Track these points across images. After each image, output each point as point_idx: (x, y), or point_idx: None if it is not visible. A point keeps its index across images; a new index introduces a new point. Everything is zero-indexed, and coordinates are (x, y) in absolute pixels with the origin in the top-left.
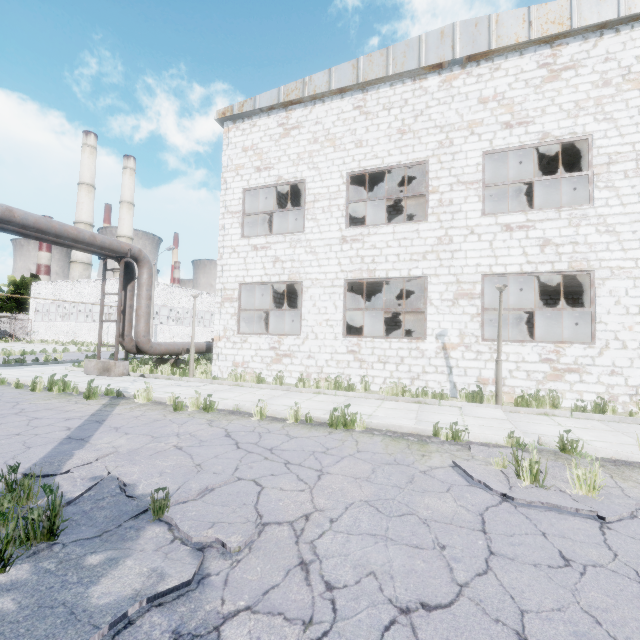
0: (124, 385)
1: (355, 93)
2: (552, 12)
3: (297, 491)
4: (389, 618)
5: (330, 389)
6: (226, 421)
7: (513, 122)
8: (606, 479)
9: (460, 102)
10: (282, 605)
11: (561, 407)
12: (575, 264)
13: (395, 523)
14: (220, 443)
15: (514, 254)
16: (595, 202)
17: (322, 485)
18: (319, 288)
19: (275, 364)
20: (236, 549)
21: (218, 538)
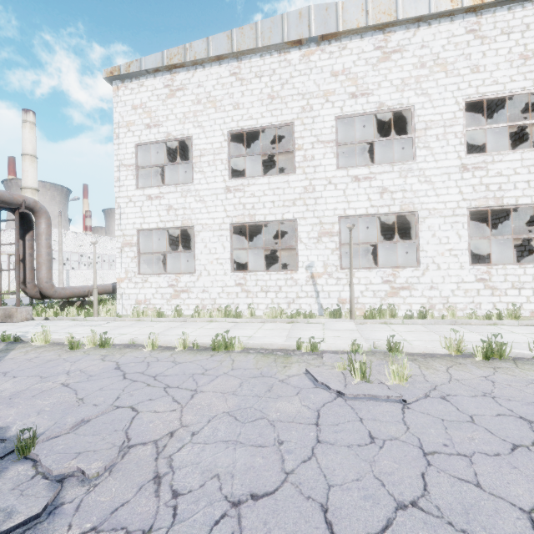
0: (25, 329)
1: (231, 61)
2: (383, 4)
3: (169, 411)
4: (221, 513)
5: (221, 317)
6: (119, 355)
7: (357, 93)
8: (415, 369)
9: (317, 74)
10: (127, 520)
11: (397, 316)
12: (405, 207)
13: (247, 428)
14: (108, 376)
15: (361, 200)
16: (417, 159)
17: (193, 403)
18: (209, 232)
19: (174, 299)
20: (94, 475)
21: (79, 467)
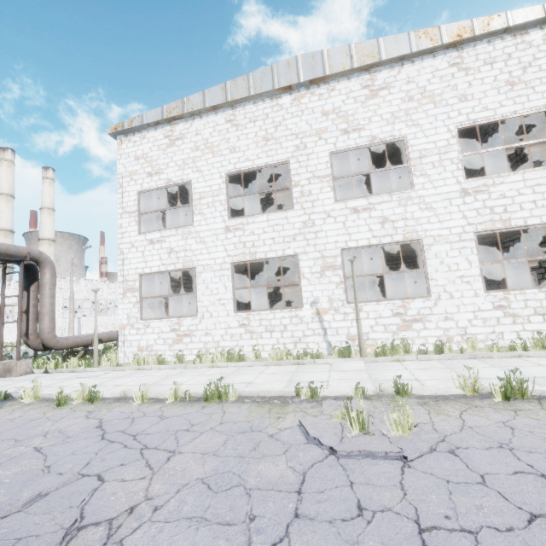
0: (21, 385)
1: (226, 110)
2: (366, 48)
3: (137, 480)
4: None
5: (224, 361)
6: (106, 410)
7: (349, 129)
8: (424, 416)
9: (308, 115)
10: None
11: (412, 352)
12: (408, 235)
13: (218, 499)
14: (86, 436)
15: (362, 231)
16: (415, 186)
17: (167, 468)
18: (210, 272)
19: (177, 344)
20: None
21: None
